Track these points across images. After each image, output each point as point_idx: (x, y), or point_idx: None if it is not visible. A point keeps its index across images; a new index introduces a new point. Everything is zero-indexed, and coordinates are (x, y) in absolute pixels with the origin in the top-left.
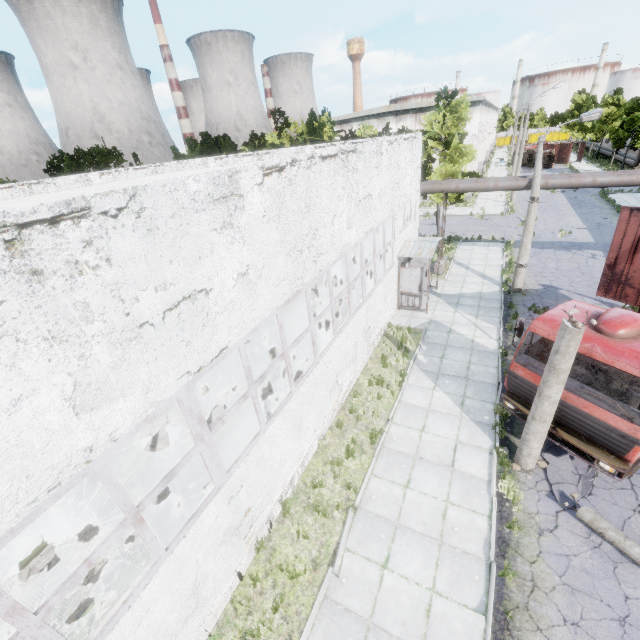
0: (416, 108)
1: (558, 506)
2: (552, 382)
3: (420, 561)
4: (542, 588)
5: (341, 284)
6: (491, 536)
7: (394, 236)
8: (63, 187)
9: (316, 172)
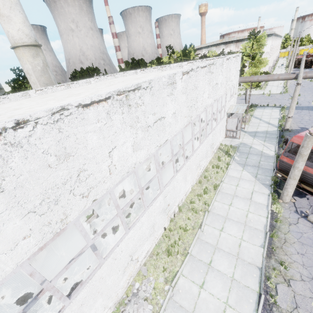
0: (236, 40)
1: (299, 216)
2: (299, 160)
3: (236, 230)
4: (289, 242)
5: (197, 127)
6: (267, 223)
7: (225, 103)
8: (81, 85)
9: (199, 73)
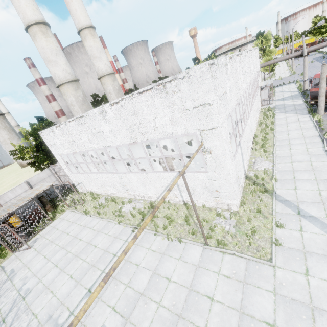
0: (240, 45)
1: None
2: (322, 82)
3: (297, 132)
4: None
5: None
6: (314, 123)
7: (258, 79)
8: None
9: (249, 54)
